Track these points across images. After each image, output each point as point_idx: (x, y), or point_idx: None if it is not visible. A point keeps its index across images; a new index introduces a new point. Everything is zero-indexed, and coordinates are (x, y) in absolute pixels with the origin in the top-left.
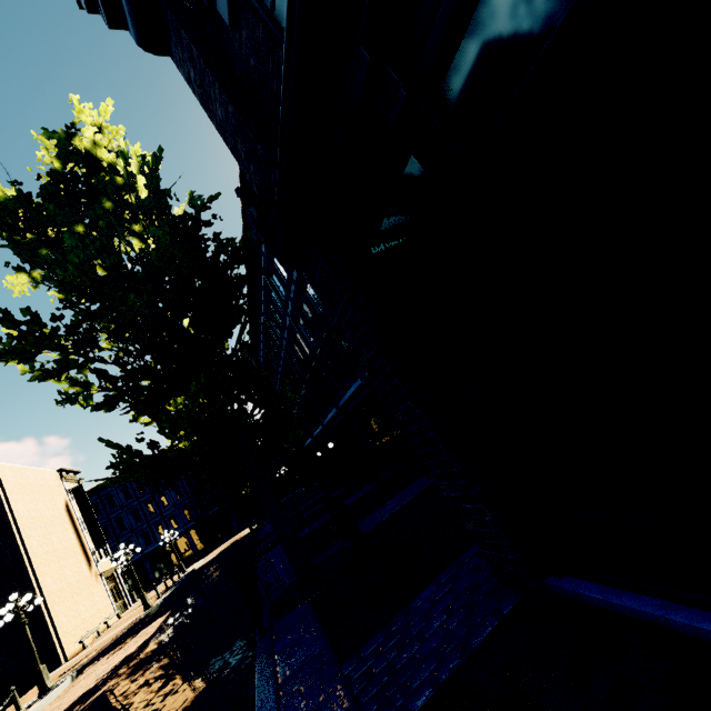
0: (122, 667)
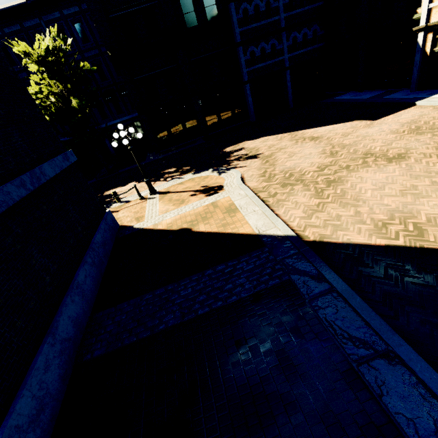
0: None
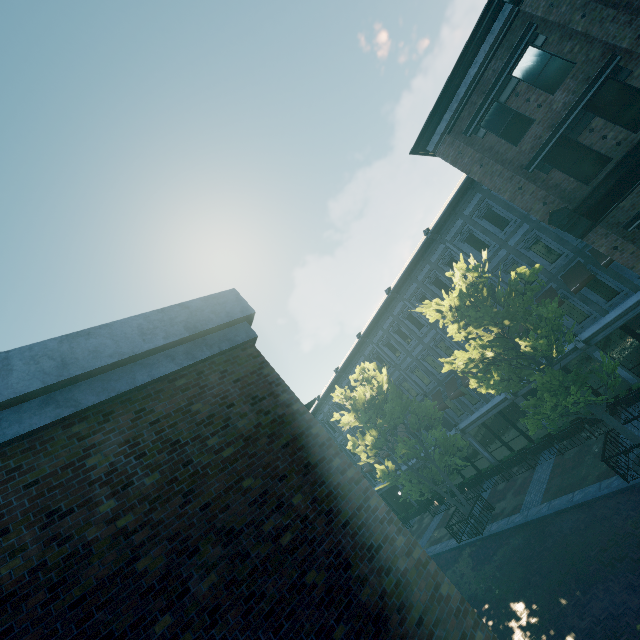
0: (495, 608)
